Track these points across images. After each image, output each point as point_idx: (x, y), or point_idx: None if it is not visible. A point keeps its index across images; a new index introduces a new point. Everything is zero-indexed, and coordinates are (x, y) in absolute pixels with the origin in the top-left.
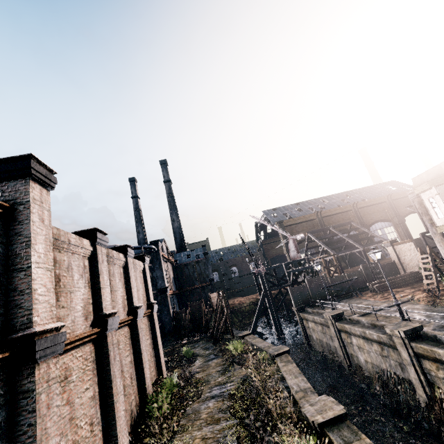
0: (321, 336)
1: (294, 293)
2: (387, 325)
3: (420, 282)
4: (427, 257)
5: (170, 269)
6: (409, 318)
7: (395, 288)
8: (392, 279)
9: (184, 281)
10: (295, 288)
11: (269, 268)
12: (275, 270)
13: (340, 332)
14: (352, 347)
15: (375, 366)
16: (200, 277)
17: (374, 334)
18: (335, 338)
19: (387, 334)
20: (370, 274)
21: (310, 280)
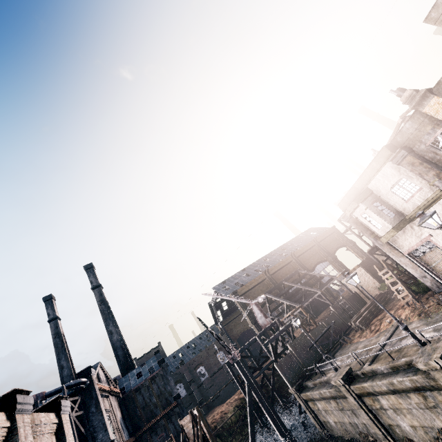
0: (340, 416)
1: (283, 369)
2: (415, 359)
3: (390, 302)
4: (386, 271)
5: (115, 406)
6: (427, 338)
7: (375, 317)
8: (367, 309)
9: (139, 416)
10: (282, 362)
11: (243, 348)
12: (249, 350)
13: (362, 398)
14: (385, 414)
15: (428, 429)
16: (161, 400)
17: (405, 379)
18: (360, 411)
19: (419, 372)
20: (343, 312)
21: (293, 344)
